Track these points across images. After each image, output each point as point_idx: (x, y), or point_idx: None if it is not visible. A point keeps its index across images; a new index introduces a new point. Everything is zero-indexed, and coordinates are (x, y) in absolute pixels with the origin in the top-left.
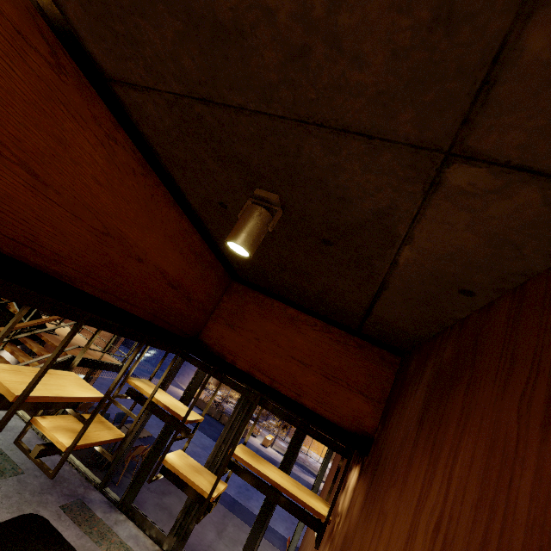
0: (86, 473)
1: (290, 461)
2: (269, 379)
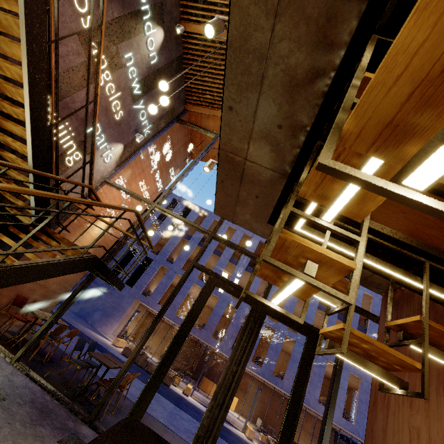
0: (70, 405)
1: (303, 382)
2: (434, 246)
